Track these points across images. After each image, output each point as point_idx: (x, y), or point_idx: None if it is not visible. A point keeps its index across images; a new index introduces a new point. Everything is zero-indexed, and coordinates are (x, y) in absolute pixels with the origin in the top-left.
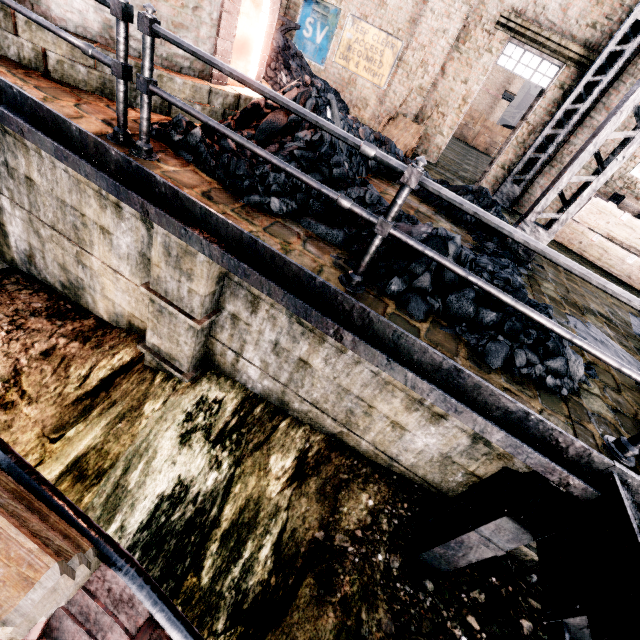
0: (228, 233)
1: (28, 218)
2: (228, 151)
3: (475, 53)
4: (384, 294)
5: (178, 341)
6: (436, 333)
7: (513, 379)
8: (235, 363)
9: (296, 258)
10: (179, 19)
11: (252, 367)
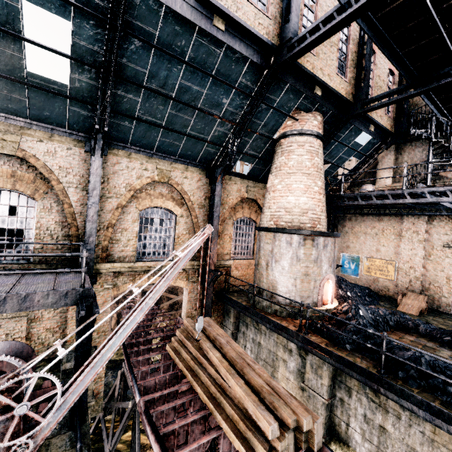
0: (335, 356)
1: (256, 357)
2: (329, 330)
3: (439, 259)
4: (396, 378)
5: (317, 413)
6: (423, 393)
7: None
8: (346, 430)
9: (358, 364)
10: (308, 295)
11: (356, 433)
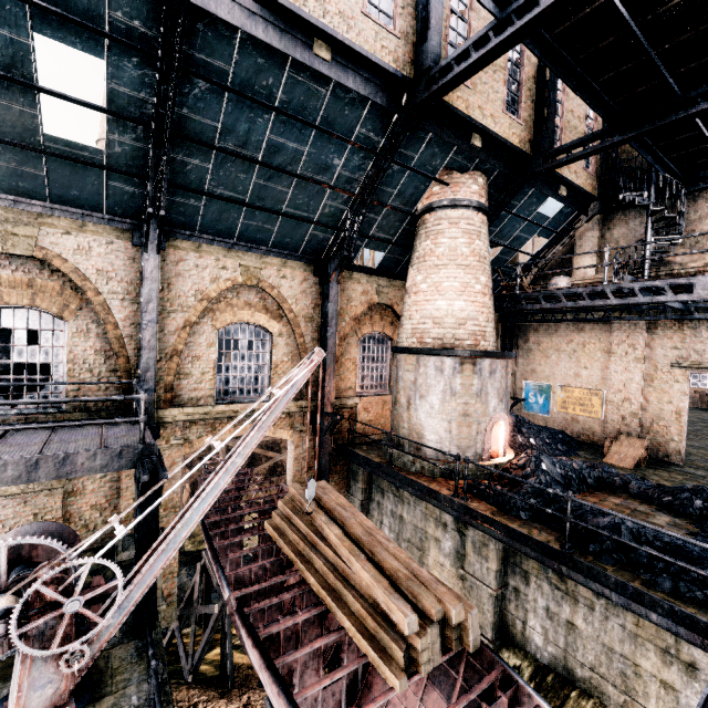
0: (503, 528)
1: (396, 537)
2: (497, 493)
3: (666, 385)
4: (586, 553)
5: (483, 609)
6: (619, 572)
7: (677, 598)
8: (523, 631)
9: (535, 537)
10: (469, 444)
11: (536, 633)
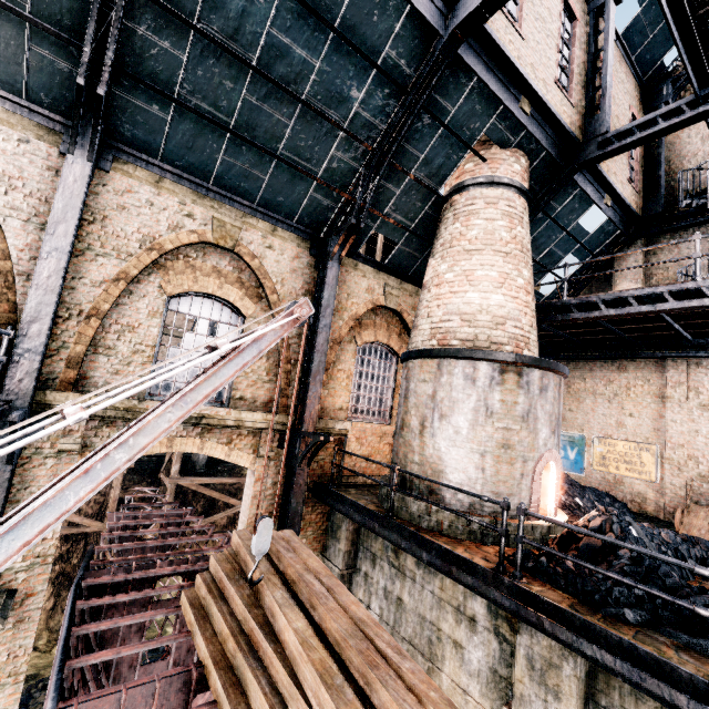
0: (607, 640)
1: (390, 633)
2: (569, 571)
3: None
4: None
5: None
6: None
7: None
8: None
9: (678, 665)
10: (510, 491)
11: None
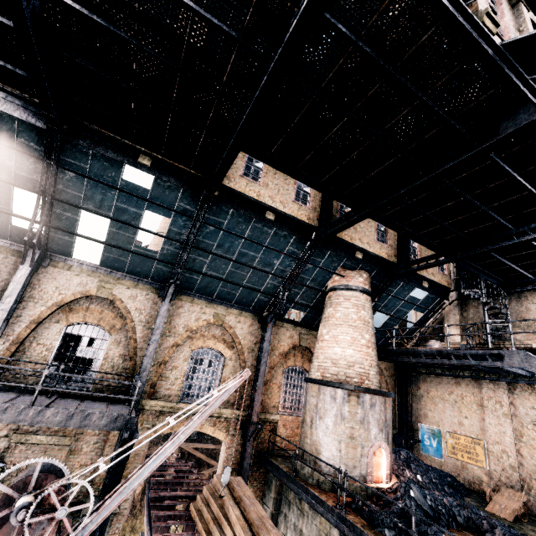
0: None
1: None
2: (370, 510)
3: (533, 441)
4: None
5: None
6: None
7: None
8: None
9: None
10: (355, 465)
11: None
